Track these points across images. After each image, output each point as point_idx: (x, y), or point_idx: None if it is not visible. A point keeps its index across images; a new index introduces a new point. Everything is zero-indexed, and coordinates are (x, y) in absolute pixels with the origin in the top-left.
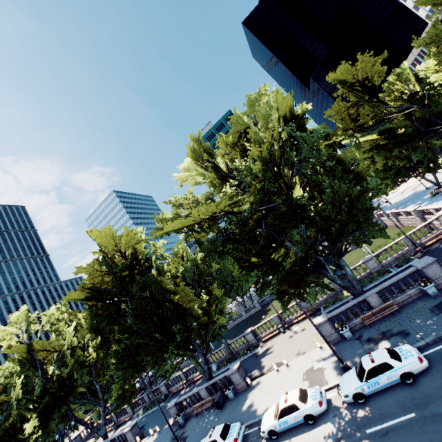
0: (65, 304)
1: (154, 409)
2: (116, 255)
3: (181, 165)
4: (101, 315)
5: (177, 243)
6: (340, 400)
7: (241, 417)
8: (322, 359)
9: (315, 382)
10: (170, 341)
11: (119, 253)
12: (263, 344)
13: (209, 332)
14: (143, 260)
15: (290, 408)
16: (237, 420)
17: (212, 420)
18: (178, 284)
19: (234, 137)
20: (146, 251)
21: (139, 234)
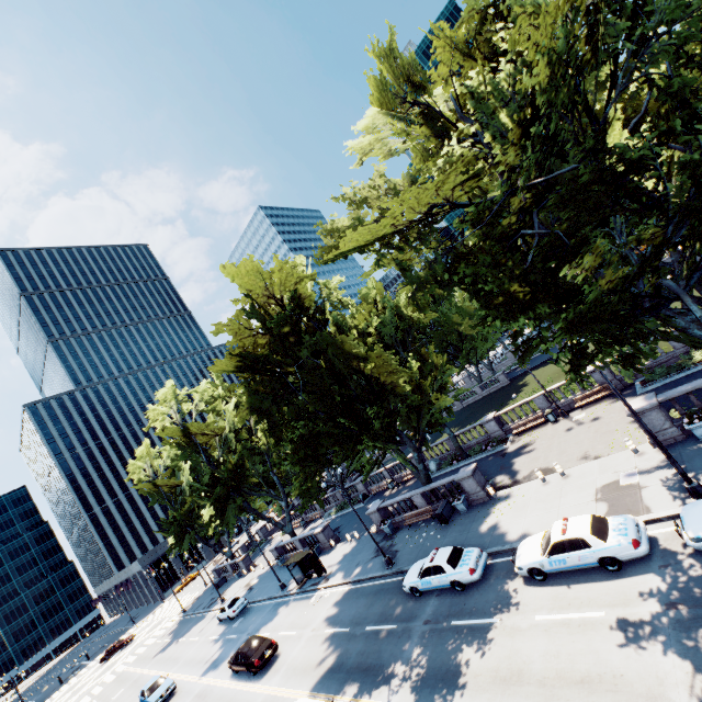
0: (219, 376)
1: (350, 509)
2: (270, 303)
3: (361, 123)
4: (263, 392)
5: (363, 275)
6: (677, 543)
7: (479, 540)
8: (638, 470)
9: (623, 506)
10: (365, 429)
11: (275, 300)
12: (515, 439)
13: (424, 418)
14: (313, 310)
15: (572, 543)
16: (473, 543)
17: (433, 537)
18: (370, 346)
19: (469, 26)
20: (314, 294)
21: (303, 269)
